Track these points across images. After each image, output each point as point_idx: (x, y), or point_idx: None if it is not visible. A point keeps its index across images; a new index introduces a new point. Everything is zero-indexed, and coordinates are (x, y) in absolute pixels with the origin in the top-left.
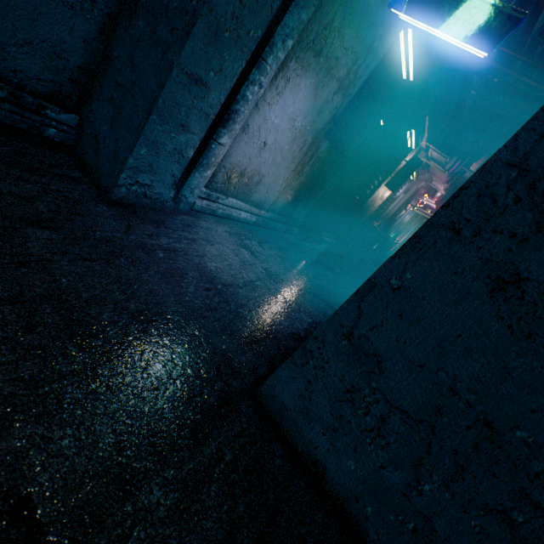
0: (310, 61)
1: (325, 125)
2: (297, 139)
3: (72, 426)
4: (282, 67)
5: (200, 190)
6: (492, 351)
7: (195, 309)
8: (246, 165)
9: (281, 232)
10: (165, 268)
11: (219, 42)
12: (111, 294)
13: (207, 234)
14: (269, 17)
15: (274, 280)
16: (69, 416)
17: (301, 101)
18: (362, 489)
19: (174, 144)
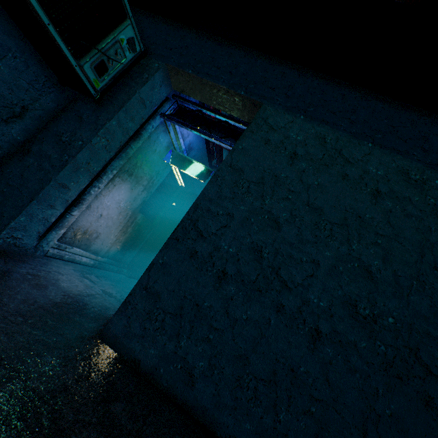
0: (127, 178)
1: (139, 205)
2: (122, 213)
3: (4, 333)
4: (111, 180)
5: (54, 242)
6: (194, 277)
7: (57, 302)
8: (88, 227)
9: (114, 272)
10: (34, 283)
11: (78, 172)
12: (6, 291)
13: (59, 269)
14: (104, 163)
15: (109, 295)
16: (1, 330)
17: (123, 194)
18: (158, 361)
19: (44, 215)
